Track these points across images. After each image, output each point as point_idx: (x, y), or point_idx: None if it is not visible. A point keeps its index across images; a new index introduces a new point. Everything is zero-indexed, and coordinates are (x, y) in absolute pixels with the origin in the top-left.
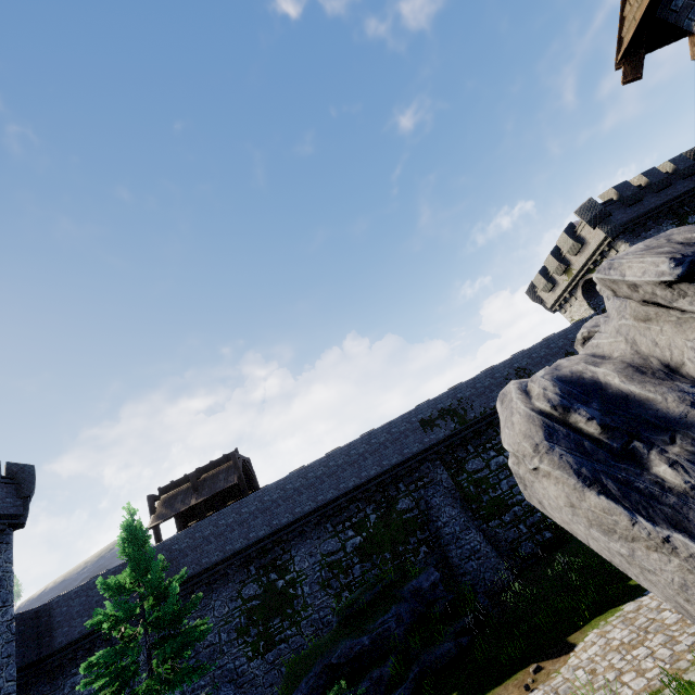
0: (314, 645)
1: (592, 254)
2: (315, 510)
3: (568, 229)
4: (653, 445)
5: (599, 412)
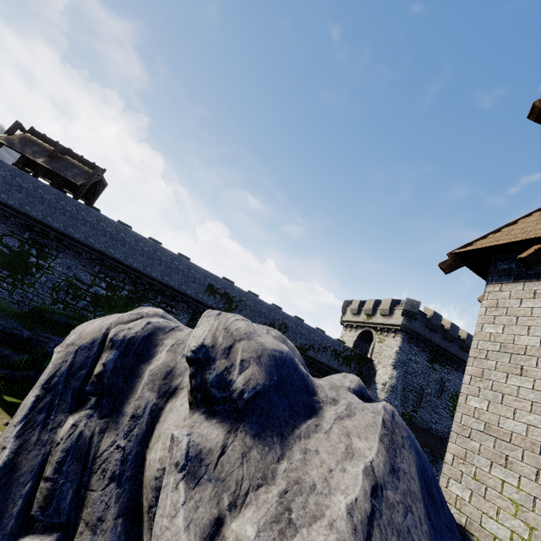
0: (0, 305)
1: (386, 324)
2: (100, 252)
3: (395, 301)
4: (96, 409)
5: (114, 367)
